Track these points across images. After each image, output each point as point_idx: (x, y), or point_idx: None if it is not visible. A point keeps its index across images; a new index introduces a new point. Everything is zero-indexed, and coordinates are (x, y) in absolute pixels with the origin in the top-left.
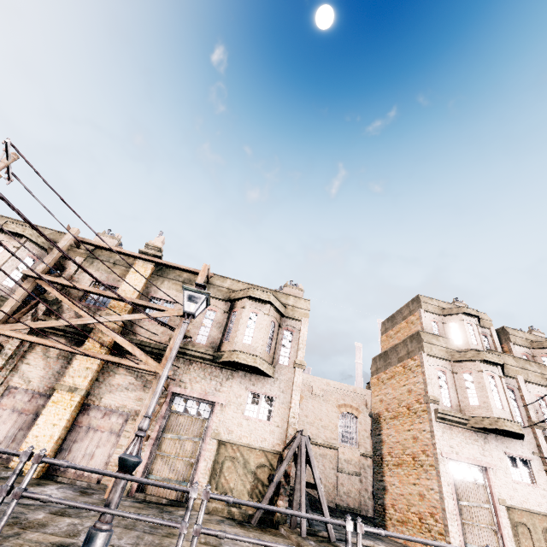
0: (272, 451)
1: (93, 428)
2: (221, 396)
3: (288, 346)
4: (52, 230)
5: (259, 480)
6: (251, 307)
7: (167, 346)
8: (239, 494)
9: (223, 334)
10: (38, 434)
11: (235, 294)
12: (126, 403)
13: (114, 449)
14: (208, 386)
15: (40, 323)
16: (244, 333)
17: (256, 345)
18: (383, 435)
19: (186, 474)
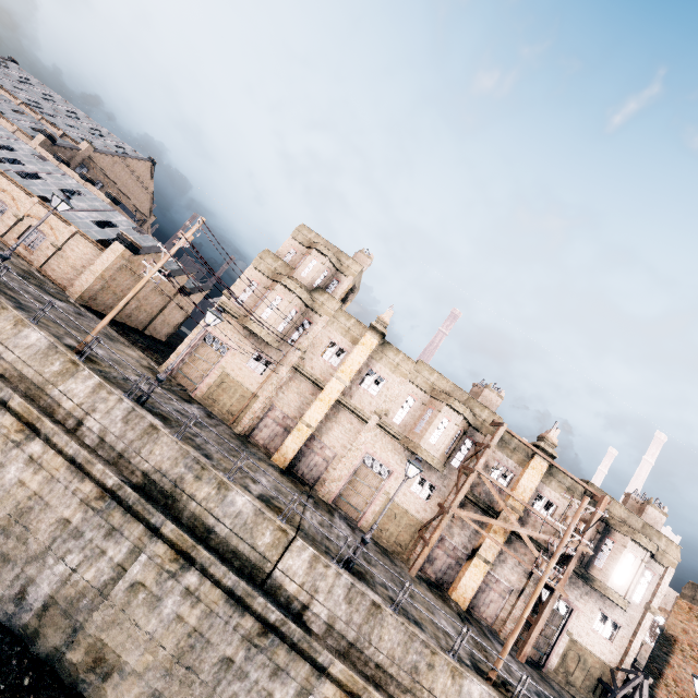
0: (606, 664)
1: (490, 588)
2: (579, 605)
3: (644, 586)
4: (467, 394)
5: (590, 677)
6: (632, 549)
7: (546, 546)
8: (576, 679)
9: (593, 555)
10: (465, 583)
11: (615, 523)
12: (511, 579)
13: (501, 607)
14: (571, 593)
15: (485, 518)
16: (619, 571)
17: (627, 587)
18: (672, 659)
19: (543, 648)
